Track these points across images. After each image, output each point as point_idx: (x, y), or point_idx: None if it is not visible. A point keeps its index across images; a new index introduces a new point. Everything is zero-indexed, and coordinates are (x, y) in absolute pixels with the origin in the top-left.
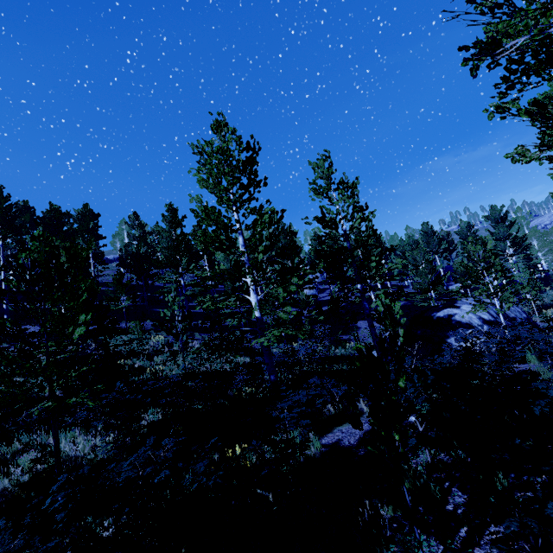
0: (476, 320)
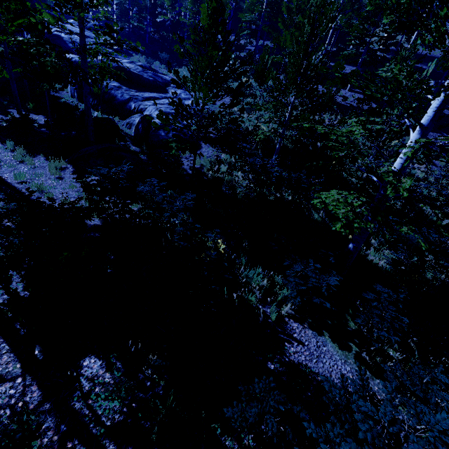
0: None
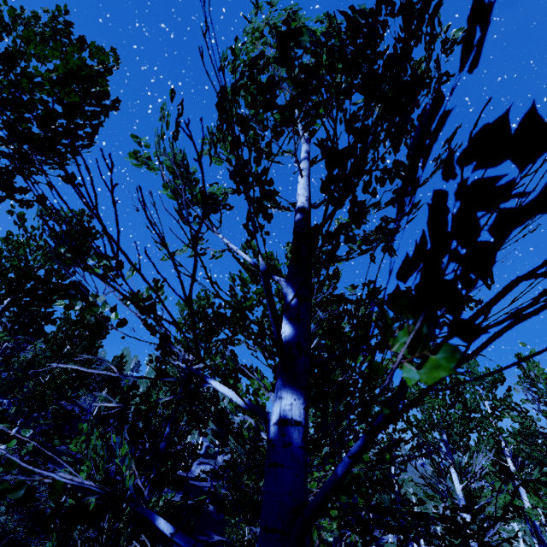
0: None
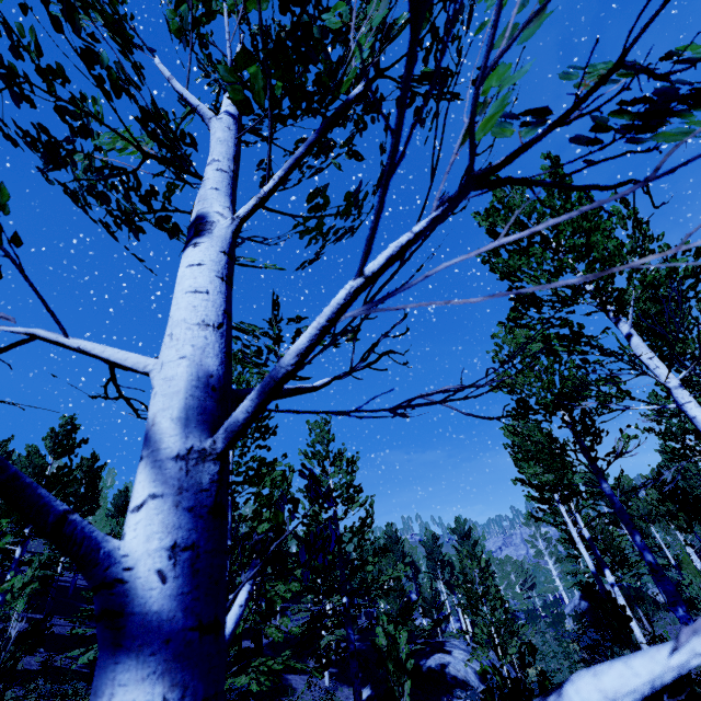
0: (473, 676)
